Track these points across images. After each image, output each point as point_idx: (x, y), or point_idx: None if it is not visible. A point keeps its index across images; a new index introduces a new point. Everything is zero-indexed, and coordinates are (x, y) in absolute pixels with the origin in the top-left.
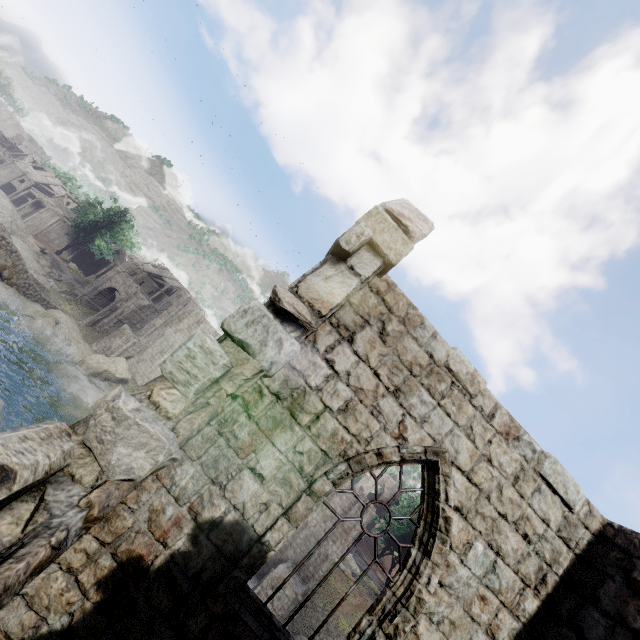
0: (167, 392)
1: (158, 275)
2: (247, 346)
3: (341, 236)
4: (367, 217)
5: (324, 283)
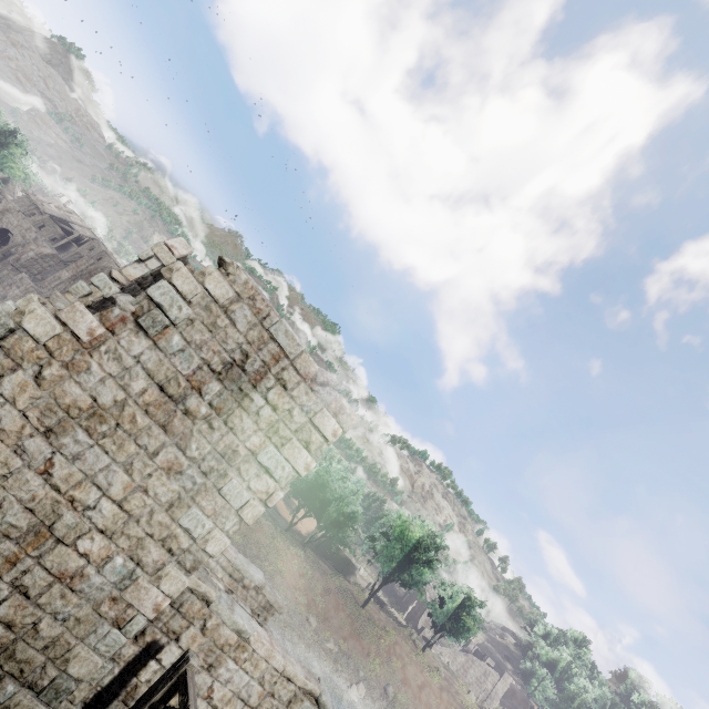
0: (70, 296)
1: (64, 220)
2: (99, 287)
3: (140, 254)
4: (156, 246)
5: (133, 270)
